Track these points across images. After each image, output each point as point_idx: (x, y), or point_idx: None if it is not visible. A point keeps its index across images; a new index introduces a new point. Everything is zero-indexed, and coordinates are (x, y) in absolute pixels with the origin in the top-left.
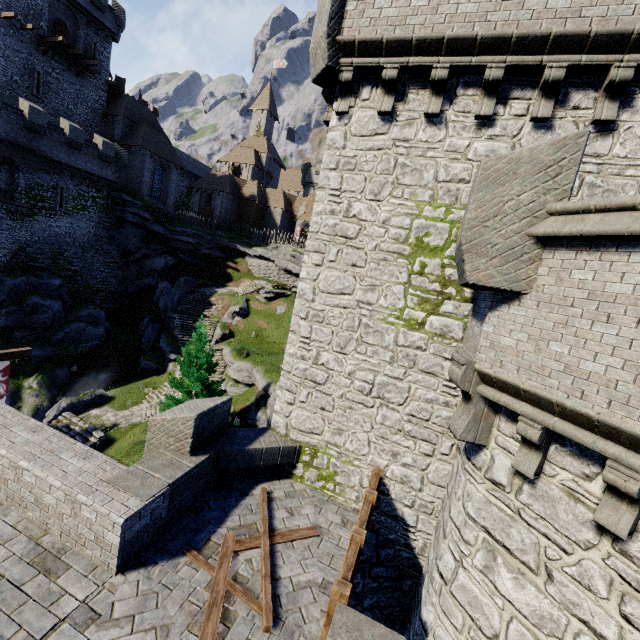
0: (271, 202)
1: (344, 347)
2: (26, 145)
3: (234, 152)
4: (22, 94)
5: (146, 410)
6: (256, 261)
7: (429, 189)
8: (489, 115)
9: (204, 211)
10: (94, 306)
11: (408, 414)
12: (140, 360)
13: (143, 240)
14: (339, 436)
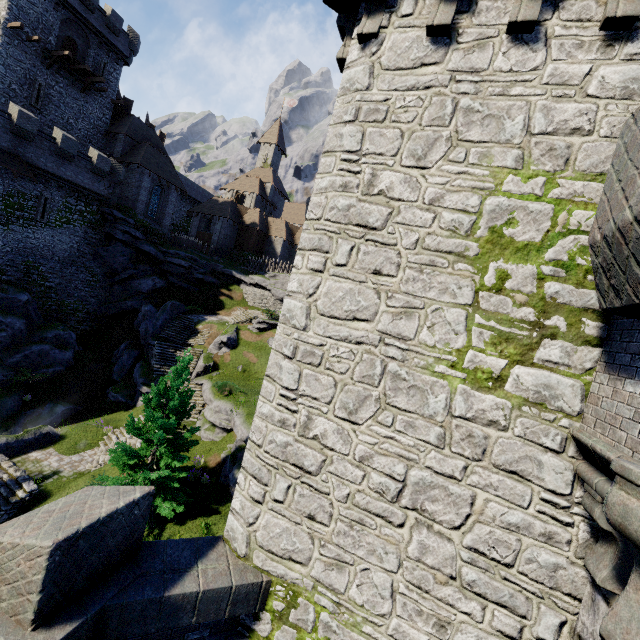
0: (272, 231)
1: (354, 411)
2: (10, 150)
3: (239, 181)
4: (19, 103)
5: (100, 455)
6: (252, 289)
7: (514, 147)
8: (634, 15)
9: (202, 236)
10: (64, 327)
11: (470, 548)
12: (108, 391)
13: (132, 260)
14: (338, 572)
